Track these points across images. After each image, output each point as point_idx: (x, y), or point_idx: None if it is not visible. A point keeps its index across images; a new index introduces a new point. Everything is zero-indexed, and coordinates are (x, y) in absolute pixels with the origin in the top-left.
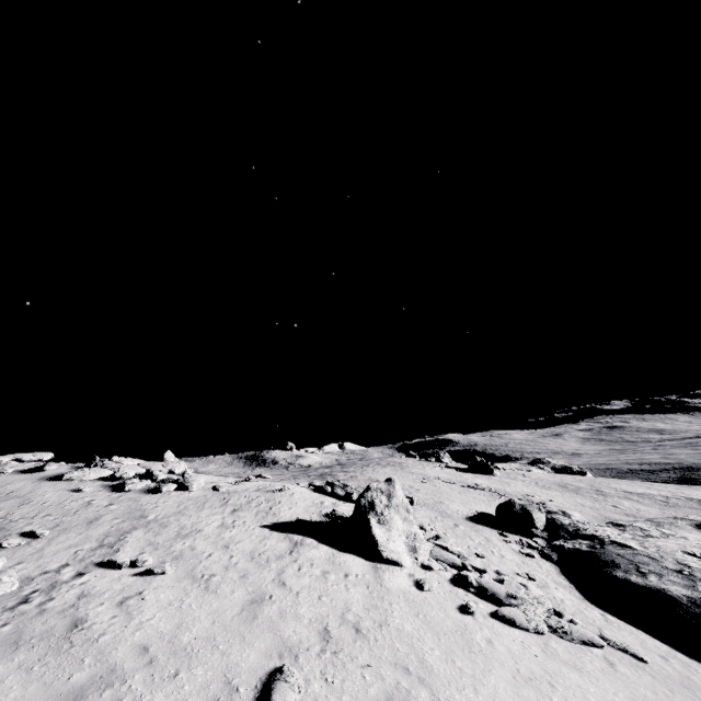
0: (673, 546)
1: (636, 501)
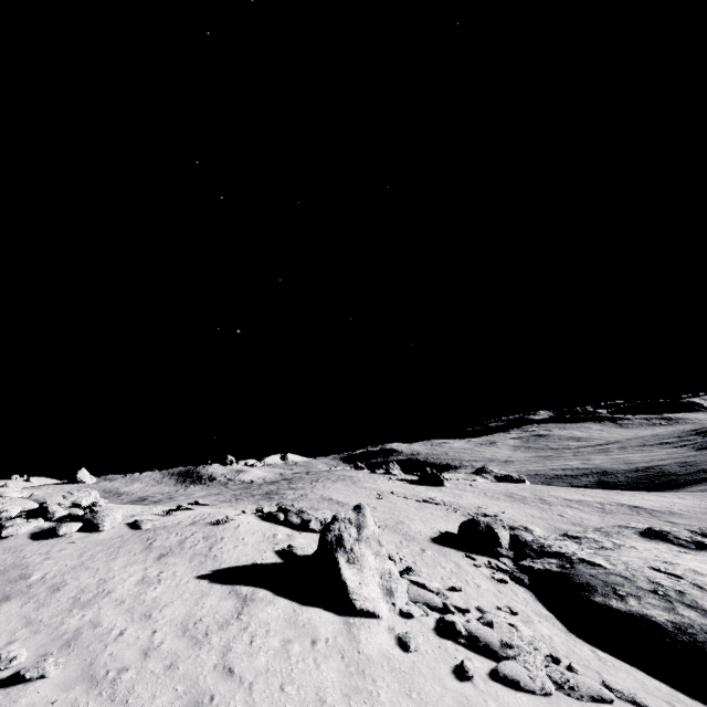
0: (637, 561)
1: (578, 508)
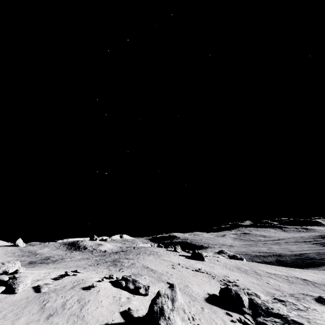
0: None
1: (275, 279)
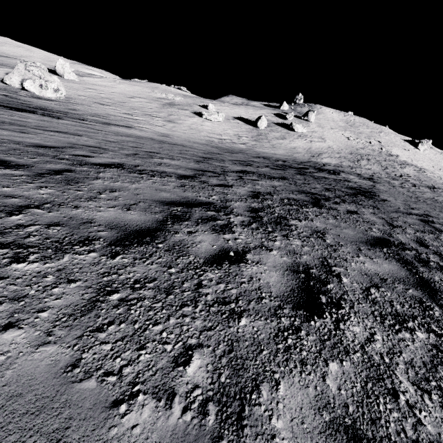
0: None
1: None
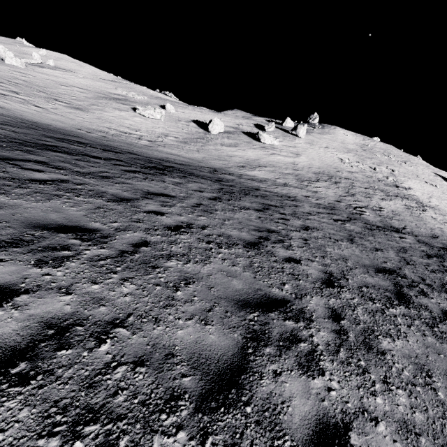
0: None
1: None
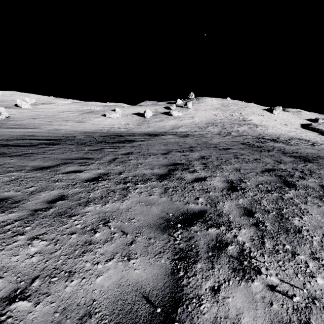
0: None
1: None
